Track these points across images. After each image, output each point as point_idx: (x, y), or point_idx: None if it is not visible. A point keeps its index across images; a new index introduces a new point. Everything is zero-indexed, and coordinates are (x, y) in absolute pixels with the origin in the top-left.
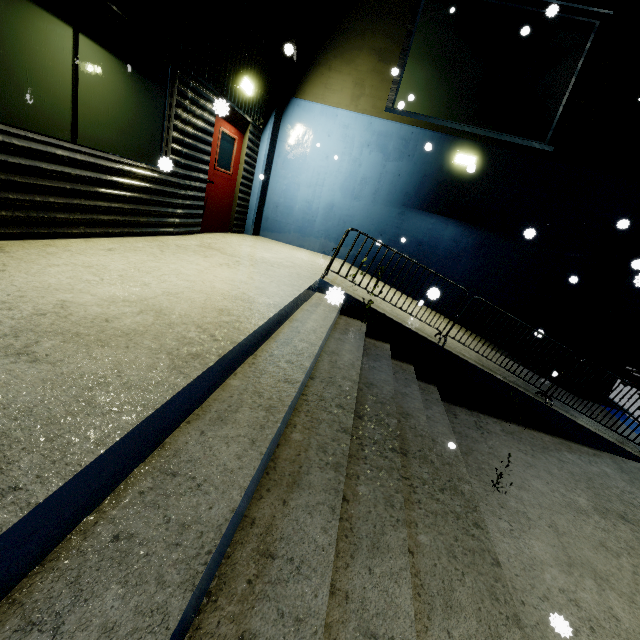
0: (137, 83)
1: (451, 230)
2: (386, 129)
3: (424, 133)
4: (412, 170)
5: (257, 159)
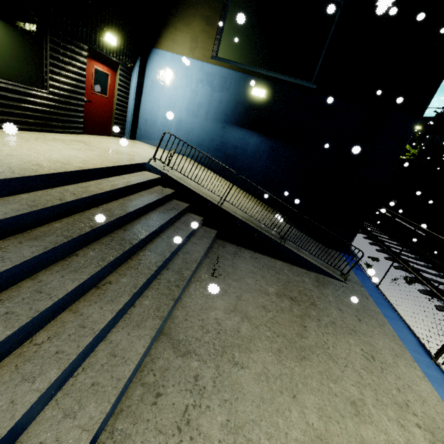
0: (17, 35)
1: (254, 139)
2: (212, 71)
3: (236, 74)
4: (229, 99)
5: (130, 88)
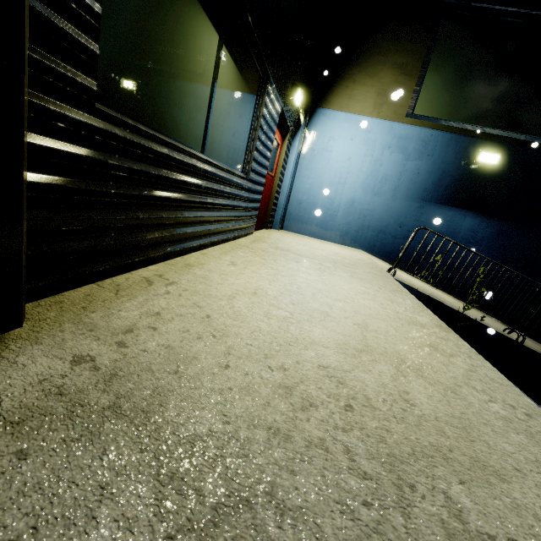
0: (242, 94)
1: (469, 221)
2: (406, 132)
3: (443, 135)
4: (431, 168)
5: (287, 162)
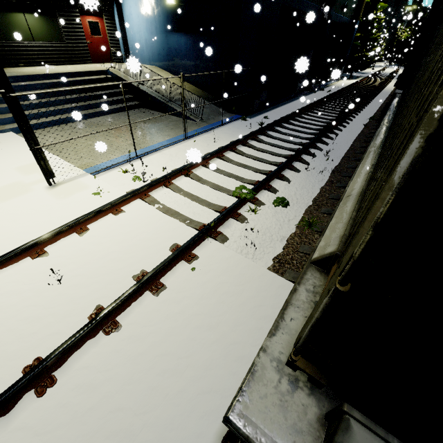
0: (45, 18)
1: (183, 39)
2: None
3: None
4: (163, 12)
5: (117, 26)
